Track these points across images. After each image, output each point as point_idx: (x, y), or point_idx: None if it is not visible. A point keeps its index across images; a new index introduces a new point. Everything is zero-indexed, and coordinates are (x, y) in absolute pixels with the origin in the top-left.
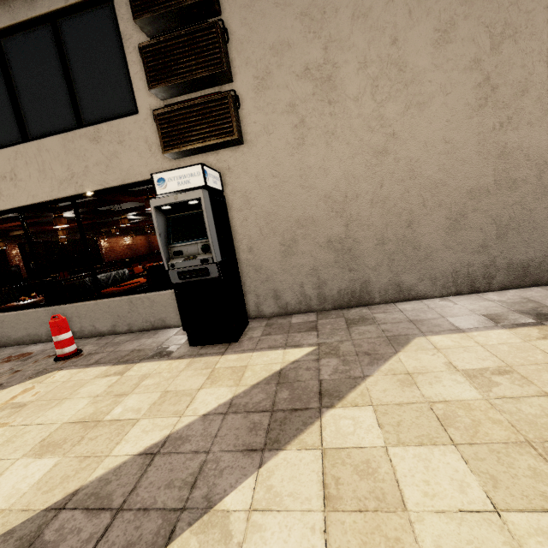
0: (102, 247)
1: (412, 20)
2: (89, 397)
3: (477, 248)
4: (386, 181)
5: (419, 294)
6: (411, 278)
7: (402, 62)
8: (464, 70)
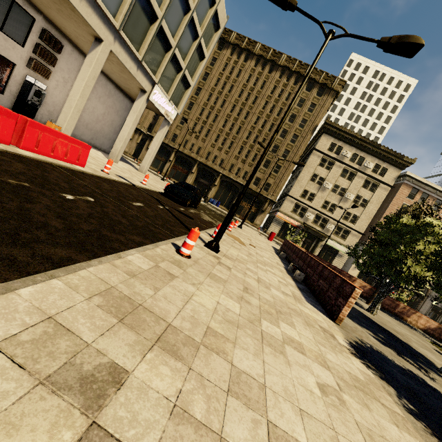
0: None
1: None
2: None
3: None
4: None
5: None
6: None
7: None
8: None
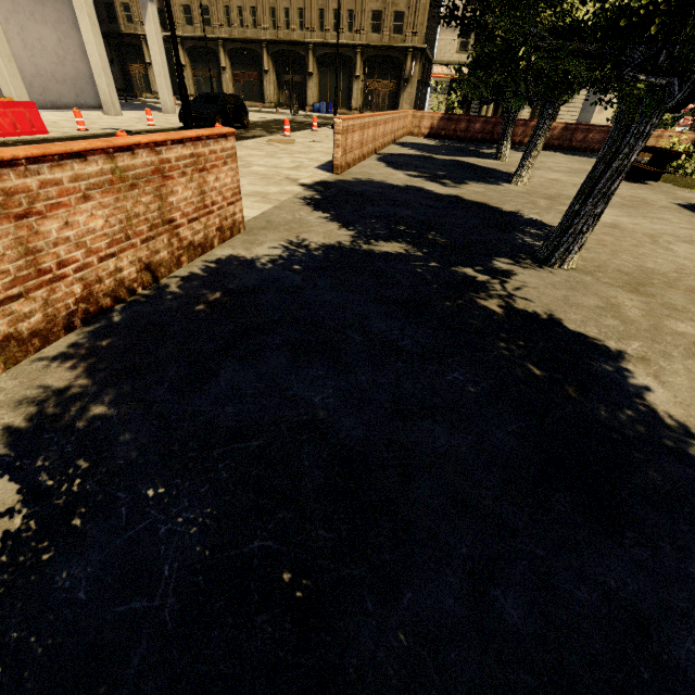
0: None
1: None
2: None
3: (40, 95)
4: None
5: None
6: None
7: None
8: (17, 35)
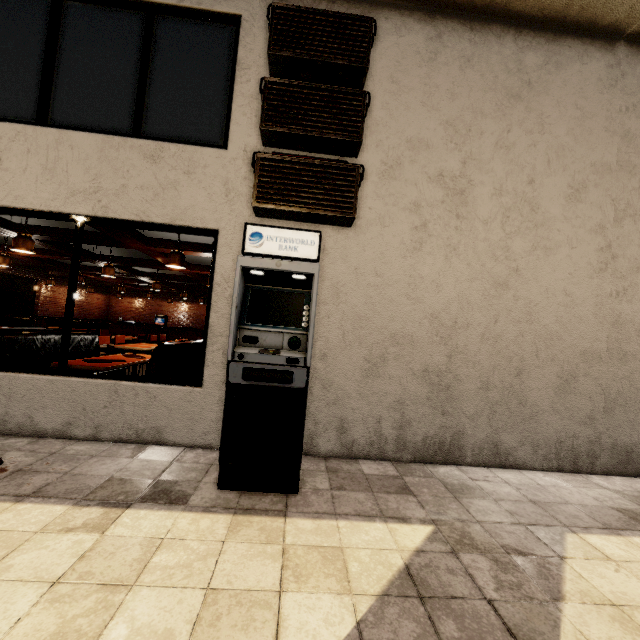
0: (41, 293)
1: (549, 169)
2: (38, 583)
3: (584, 419)
4: (502, 317)
5: (518, 461)
6: (511, 439)
7: (536, 203)
8: (590, 231)
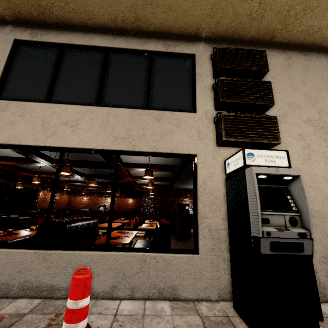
0: (39, 196)
1: None
2: None
3: None
4: None
5: None
6: None
7: None
8: None
